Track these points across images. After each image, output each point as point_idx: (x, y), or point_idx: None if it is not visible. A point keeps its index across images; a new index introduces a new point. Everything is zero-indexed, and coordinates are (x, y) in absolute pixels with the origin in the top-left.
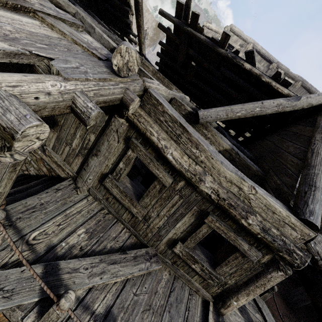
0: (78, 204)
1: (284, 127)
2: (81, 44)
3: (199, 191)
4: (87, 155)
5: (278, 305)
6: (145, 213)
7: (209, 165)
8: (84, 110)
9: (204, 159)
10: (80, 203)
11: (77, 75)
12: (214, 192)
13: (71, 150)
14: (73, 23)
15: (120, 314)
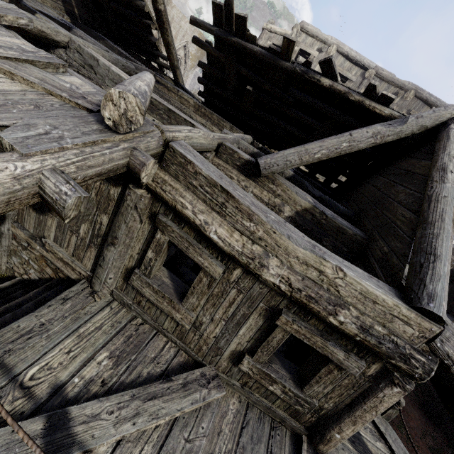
0: (96, 316)
1: (392, 162)
2: (58, 94)
3: (264, 281)
4: (101, 244)
5: (415, 420)
6: (192, 318)
7: (271, 243)
8: (56, 198)
9: (262, 234)
10: (99, 314)
11: (44, 146)
12: (284, 282)
13: (80, 240)
14: (48, 64)
15: None
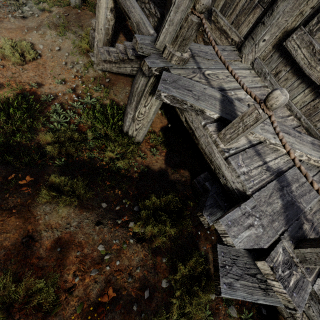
0: (241, 70)
1: None
2: None
3: None
4: (272, 1)
5: None
6: None
7: None
8: None
9: None
10: (243, 70)
11: None
12: None
13: (248, 2)
14: None
15: (294, 183)
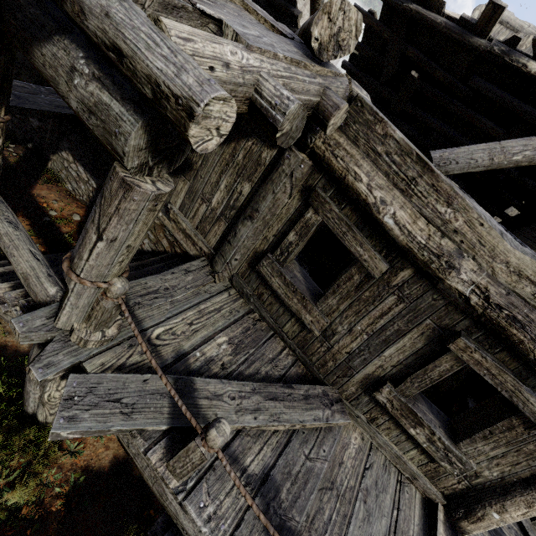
0: (216, 297)
1: None
2: (255, 10)
3: (444, 290)
4: (234, 219)
5: None
6: (326, 323)
7: (471, 239)
8: (276, 102)
9: (461, 225)
10: (218, 297)
11: (262, 46)
12: (478, 292)
13: (209, 211)
14: None
15: (285, 484)
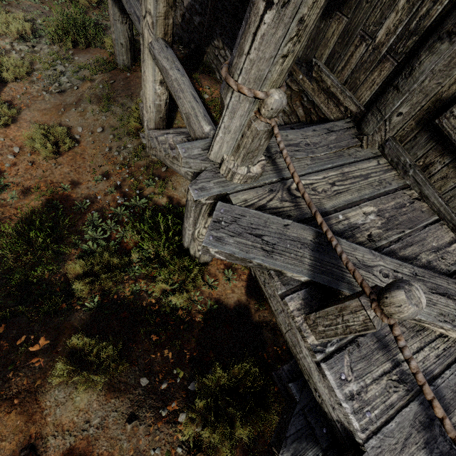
0: (361, 163)
1: None
2: None
3: None
4: (411, 51)
5: None
6: None
7: None
8: None
9: None
10: (365, 163)
11: None
12: None
13: (369, 52)
14: None
15: None
